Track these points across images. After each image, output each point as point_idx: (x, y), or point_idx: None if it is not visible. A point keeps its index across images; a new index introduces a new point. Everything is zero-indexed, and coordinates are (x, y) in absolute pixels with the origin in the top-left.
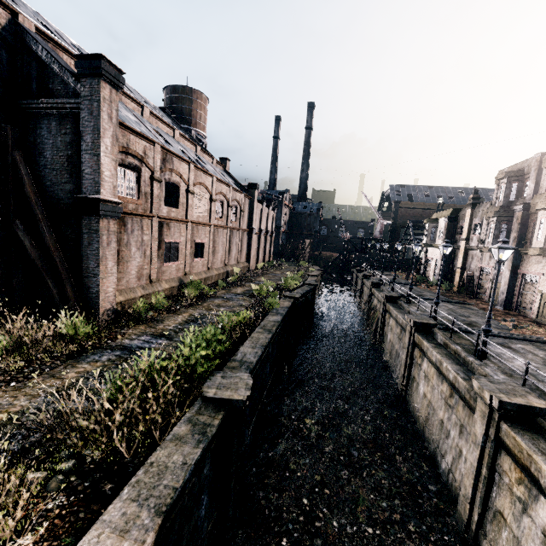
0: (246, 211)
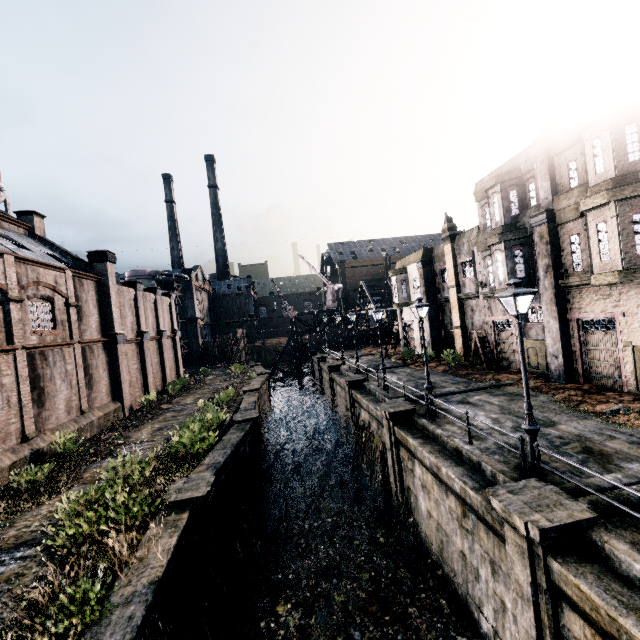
0: (89, 304)
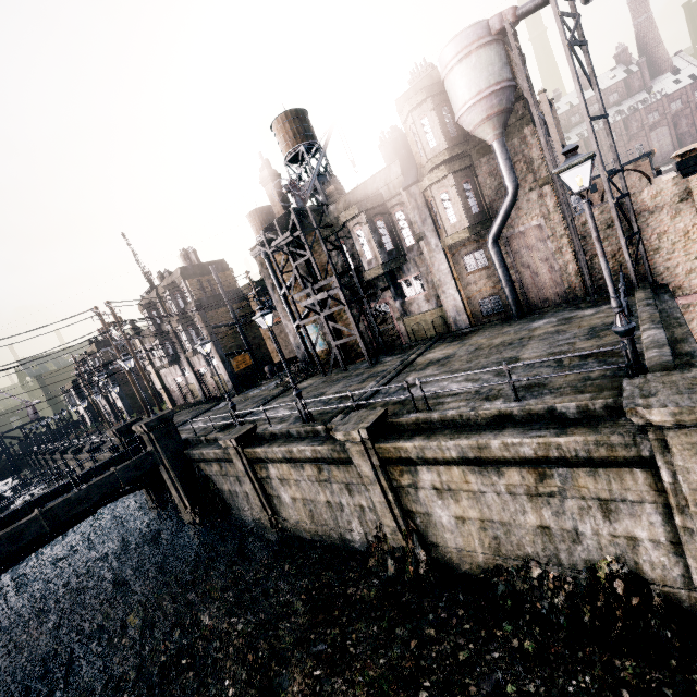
0: None
